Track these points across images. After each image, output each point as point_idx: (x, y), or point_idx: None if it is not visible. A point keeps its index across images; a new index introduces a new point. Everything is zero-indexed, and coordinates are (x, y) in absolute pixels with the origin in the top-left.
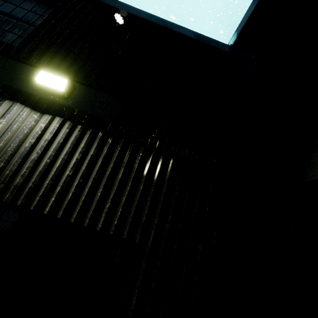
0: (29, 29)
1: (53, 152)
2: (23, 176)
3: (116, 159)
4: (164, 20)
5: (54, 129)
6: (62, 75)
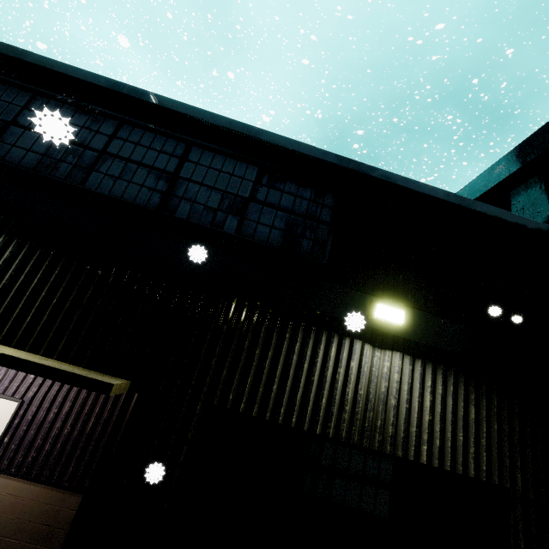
0: (319, 229)
1: (408, 395)
2: (393, 425)
3: (464, 397)
4: (465, 198)
5: (399, 368)
6: (386, 299)
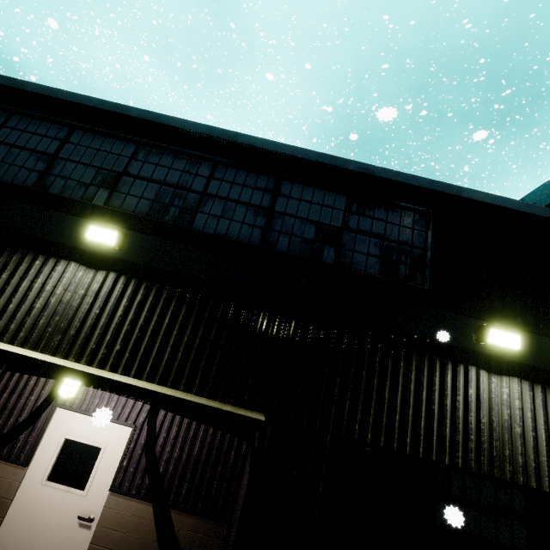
0: (413, 253)
1: (532, 422)
2: (522, 454)
3: None
4: None
5: (519, 394)
6: (496, 322)
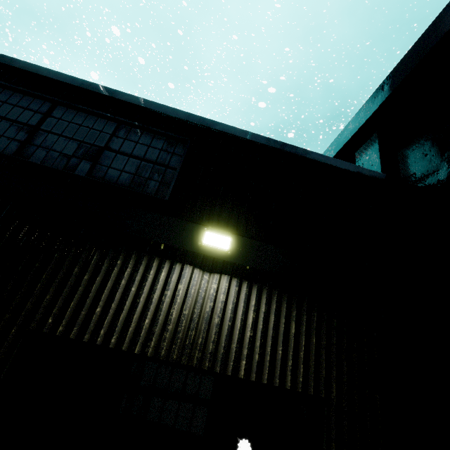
0: (167, 172)
1: (231, 313)
2: (214, 342)
3: (286, 314)
4: (296, 147)
5: (226, 289)
6: (219, 229)
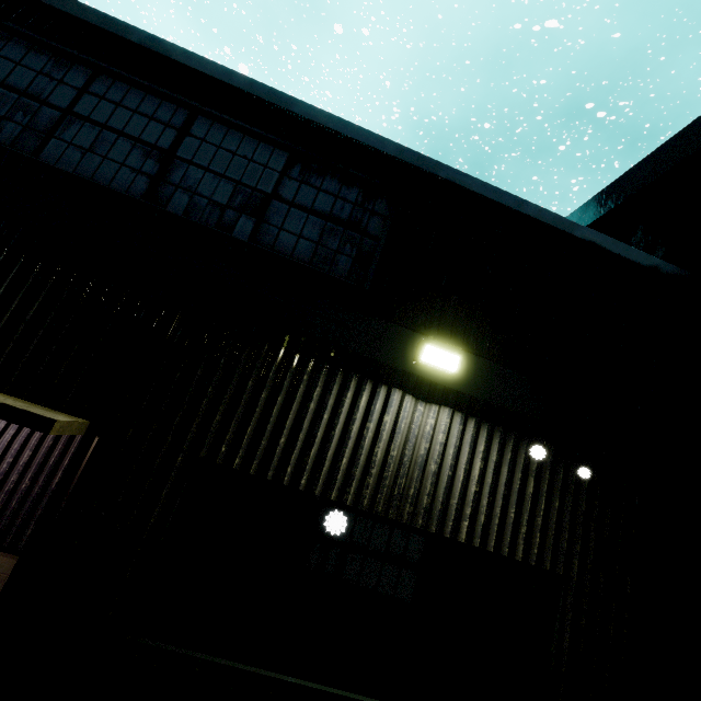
0: (363, 244)
1: (452, 460)
2: (429, 495)
3: (523, 467)
4: (560, 217)
5: (446, 427)
6: (440, 340)
